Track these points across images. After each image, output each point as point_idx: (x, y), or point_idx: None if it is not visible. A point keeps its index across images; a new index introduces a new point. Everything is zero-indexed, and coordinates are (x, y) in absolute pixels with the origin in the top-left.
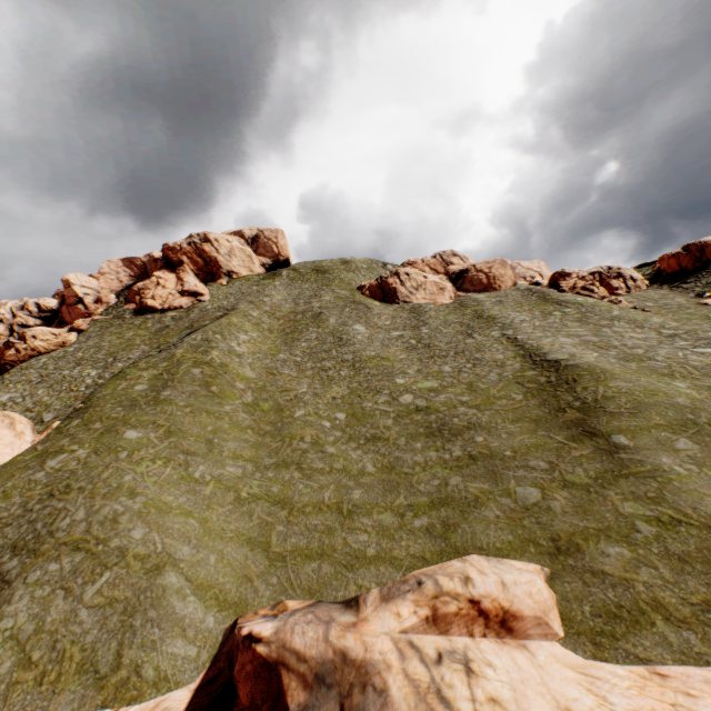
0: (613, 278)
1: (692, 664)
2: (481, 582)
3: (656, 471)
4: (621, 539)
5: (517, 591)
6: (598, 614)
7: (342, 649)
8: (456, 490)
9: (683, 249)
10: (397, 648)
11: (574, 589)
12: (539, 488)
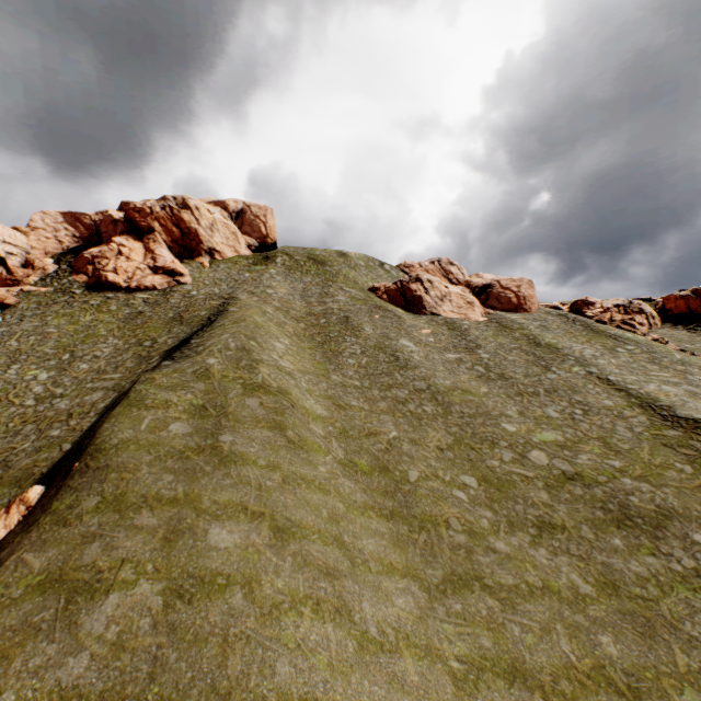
0: (637, 313)
1: None
2: None
3: None
4: None
5: None
6: None
7: None
8: None
9: (692, 292)
10: None
11: None
12: None
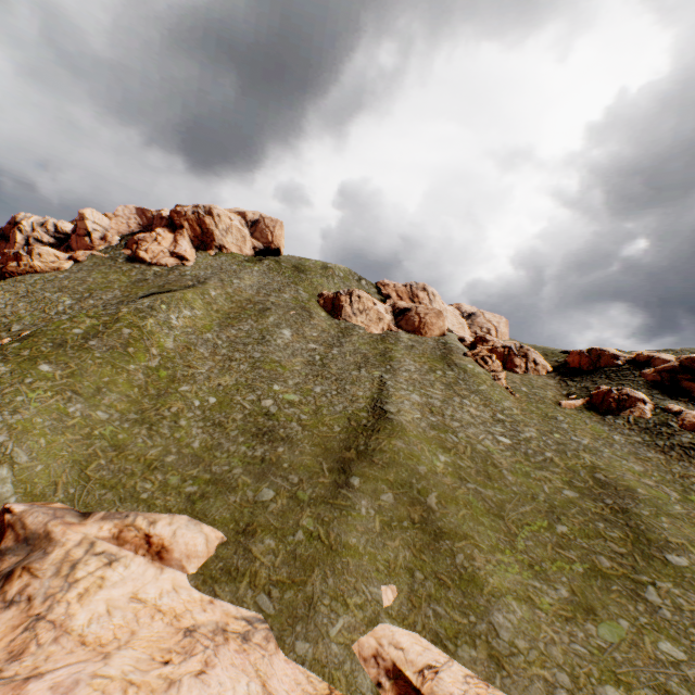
0: (518, 356)
1: (235, 604)
2: (161, 527)
3: (349, 507)
4: (280, 536)
5: (180, 539)
6: (222, 569)
7: (50, 531)
8: (231, 477)
9: (588, 351)
10: (81, 541)
11: (227, 553)
12: (276, 493)
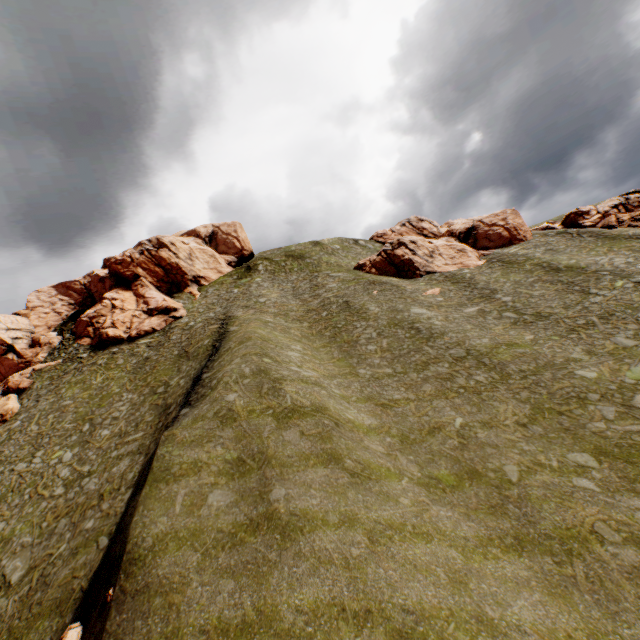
0: (639, 207)
1: None
2: None
3: None
4: None
5: None
6: None
7: None
8: None
9: None
10: None
11: None
12: None
